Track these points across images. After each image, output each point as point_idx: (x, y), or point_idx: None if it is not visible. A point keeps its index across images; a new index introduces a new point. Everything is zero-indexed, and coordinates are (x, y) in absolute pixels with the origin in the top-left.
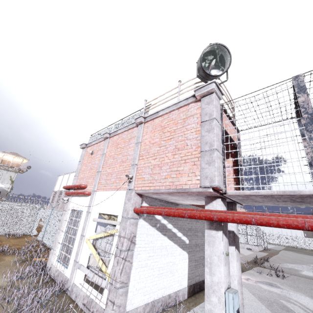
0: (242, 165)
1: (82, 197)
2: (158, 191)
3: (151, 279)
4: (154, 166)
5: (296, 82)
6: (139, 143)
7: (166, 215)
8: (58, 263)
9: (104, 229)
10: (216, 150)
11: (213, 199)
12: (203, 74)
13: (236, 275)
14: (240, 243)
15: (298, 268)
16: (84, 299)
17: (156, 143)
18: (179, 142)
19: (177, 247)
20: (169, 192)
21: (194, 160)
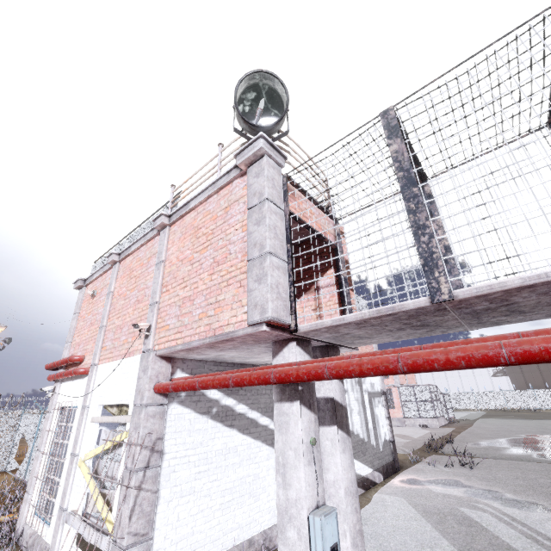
0: (319, 275)
1: (76, 380)
2: (188, 346)
3: (206, 516)
4: (183, 301)
5: (385, 122)
6: (161, 263)
7: (202, 388)
8: (36, 519)
9: (112, 434)
10: (271, 255)
11: (284, 345)
12: (245, 125)
13: (341, 479)
14: (408, 418)
15: (501, 445)
16: None
17: (186, 258)
18: (219, 250)
19: (262, 446)
20: (206, 344)
21: (241, 278)
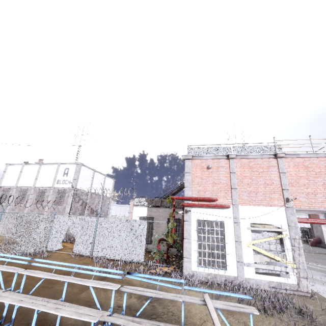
0: None
1: (214, 209)
2: (318, 210)
3: None
4: (308, 193)
5: None
6: (285, 173)
7: None
8: (206, 268)
9: (261, 234)
10: None
11: None
12: None
13: None
14: None
15: None
16: (270, 284)
17: (303, 176)
18: None
19: None
20: None
21: None
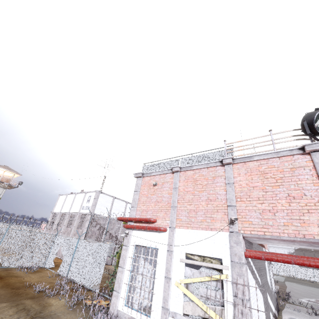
0: None
1: (151, 232)
2: (278, 238)
3: None
4: (263, 211)
5: None
6: (232, 184)
7: (296, 264)
8: (131, 309)
9: (198, 271)
10: None
11: None
12: (311, 131)
13: None
14: None
15: None
16: None
17: (257, 186)
18: (292, 190)
19: (258, 290)
20: (295, 240)
21: None
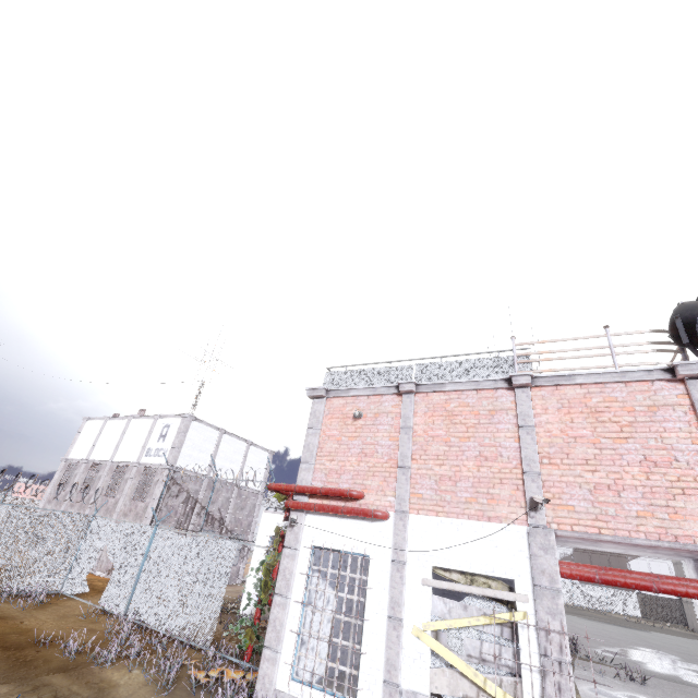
0: None
1: (353, 520)
2: (627, 541)
3: None
4: (596, 486)
5: None
6: (532, 428)
7: (662, 592)
8: (309, 688)
9: (462, 605)
10: None
11: None
12: (689, 339)
13: None
14: None
15: (632, 658)
16: None
17: (583, 437)
18: (652, 449)
19: None
20: (659, 546)
21: None
